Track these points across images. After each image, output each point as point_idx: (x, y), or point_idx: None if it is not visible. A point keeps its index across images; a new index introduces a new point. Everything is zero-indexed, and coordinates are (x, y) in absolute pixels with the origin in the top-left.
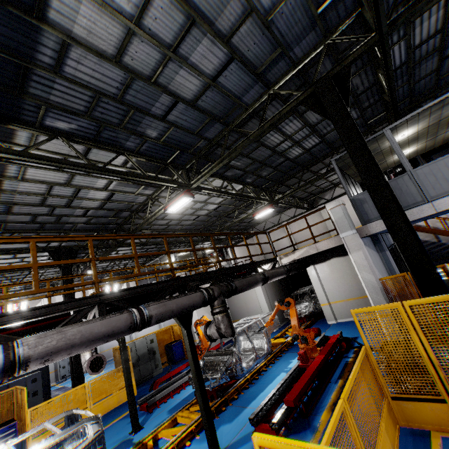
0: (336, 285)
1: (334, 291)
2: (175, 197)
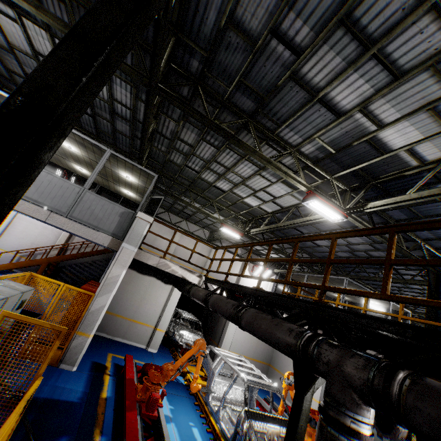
0: (243, 339)
1: (239, 343)
2: (325, 197)
